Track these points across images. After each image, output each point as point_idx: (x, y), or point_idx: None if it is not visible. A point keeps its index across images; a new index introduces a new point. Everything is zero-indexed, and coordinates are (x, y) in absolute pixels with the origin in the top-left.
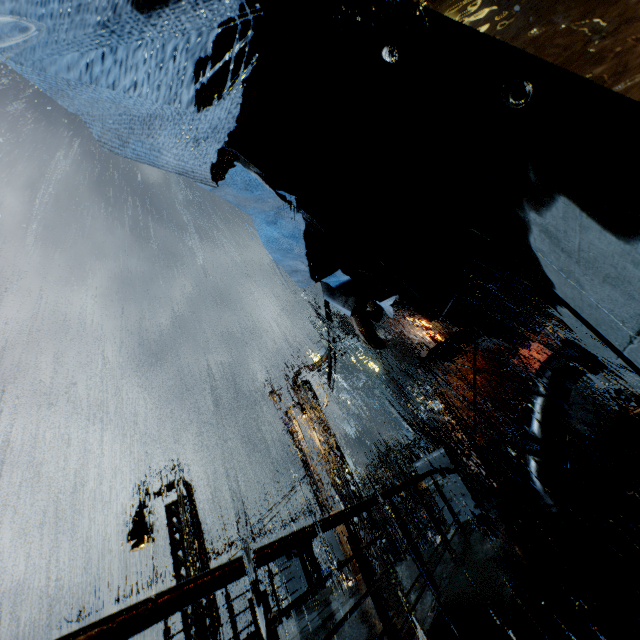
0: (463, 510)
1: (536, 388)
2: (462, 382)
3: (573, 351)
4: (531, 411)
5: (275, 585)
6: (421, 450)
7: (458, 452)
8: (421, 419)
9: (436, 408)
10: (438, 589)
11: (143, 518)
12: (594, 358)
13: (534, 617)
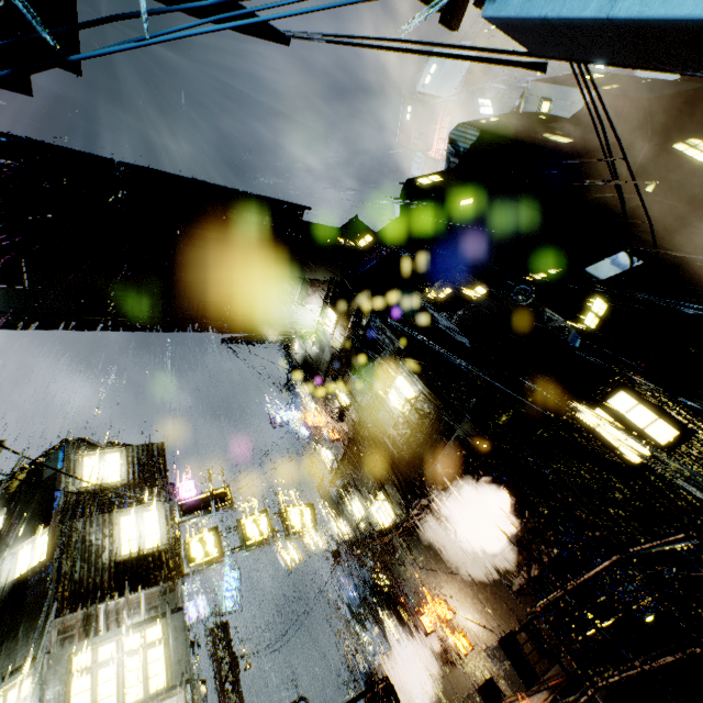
0: None
1: None
2: None
3: None
4: None
5: None
6: None
7: None
8: None
9: None
10: None
11: None
12: None
13: None
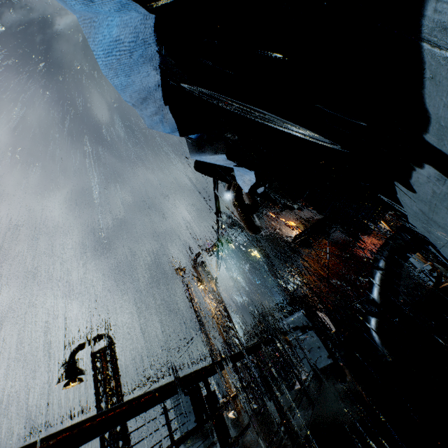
0: (318, 360)
1: (376, 264)
2: (318, 265)
3: (406, 235)
4: (372, 282)
5: (168, 419)
6: (288, 313)
7: (314, 314)
8: (288, 291)
9: (299, 283)
10: (296, 439)
11: (74, 363)
12: (423, 240)
13: (375, 447)
